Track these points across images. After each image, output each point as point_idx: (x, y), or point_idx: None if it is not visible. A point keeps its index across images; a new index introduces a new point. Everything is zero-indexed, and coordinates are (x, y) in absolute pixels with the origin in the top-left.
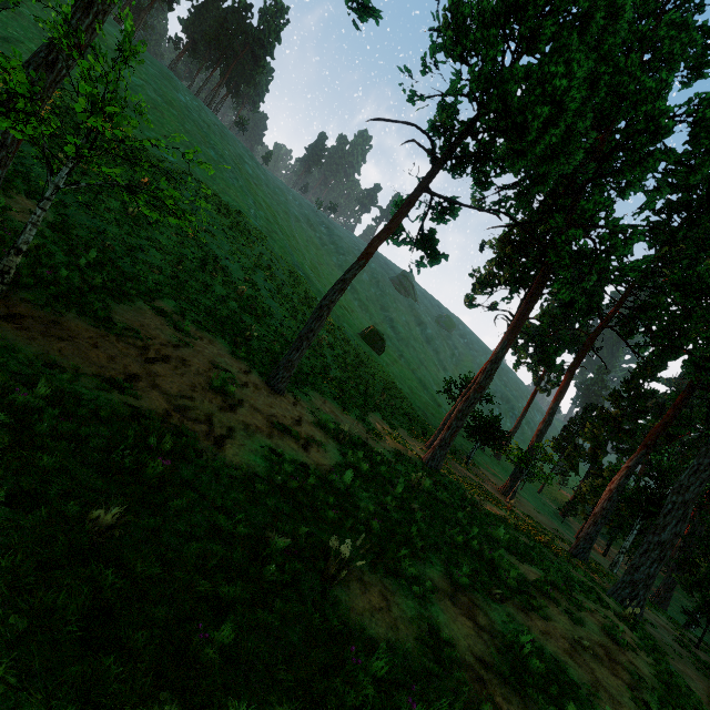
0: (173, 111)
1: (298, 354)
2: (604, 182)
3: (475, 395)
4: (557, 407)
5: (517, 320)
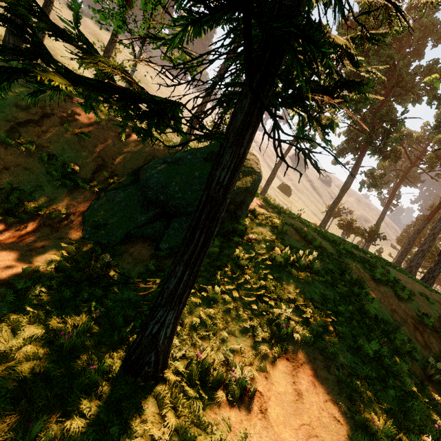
0: (178, 91)
1: (268, 187)
2: (394, 99)
3: (337, 200)
4: (387, 210)
5: (354, 166)
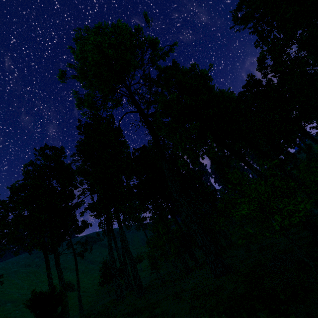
0: None
1: None
2: None
3: None
4: (117, 247)
5: (45, 262)
